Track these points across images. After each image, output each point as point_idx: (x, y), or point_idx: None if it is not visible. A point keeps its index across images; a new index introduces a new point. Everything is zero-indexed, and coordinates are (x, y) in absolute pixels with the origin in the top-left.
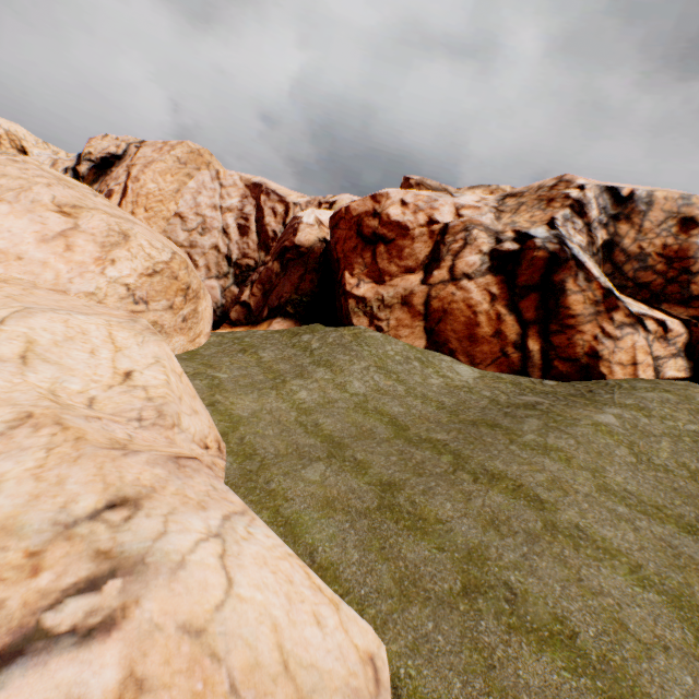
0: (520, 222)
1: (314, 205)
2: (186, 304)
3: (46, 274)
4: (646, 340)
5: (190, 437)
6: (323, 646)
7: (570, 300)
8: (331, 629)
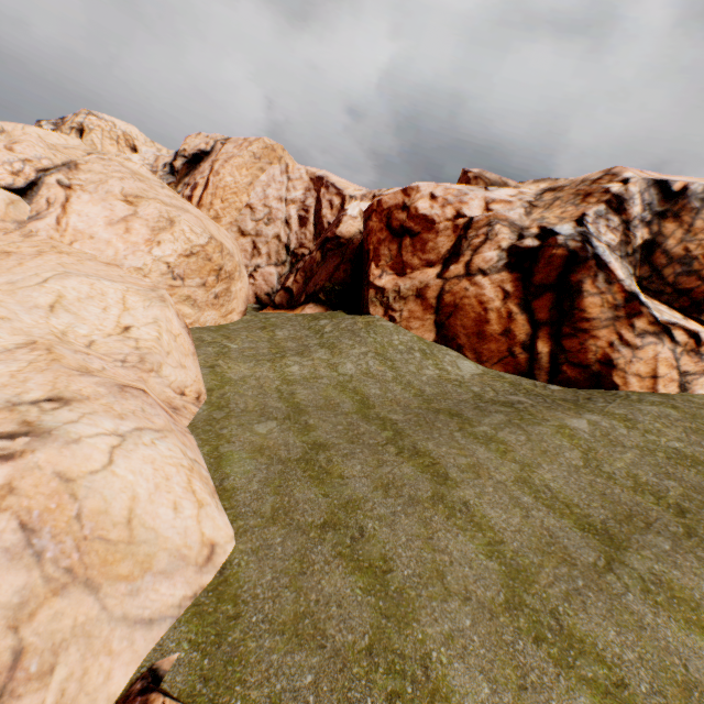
0: (549, 218)
1: (368, 198)
2: (218, 283)
3: (109, 251)
4: (672, 352)
5: (167, 383)
6: (171, 522)
7: (586, 303)
8: (185, 516)
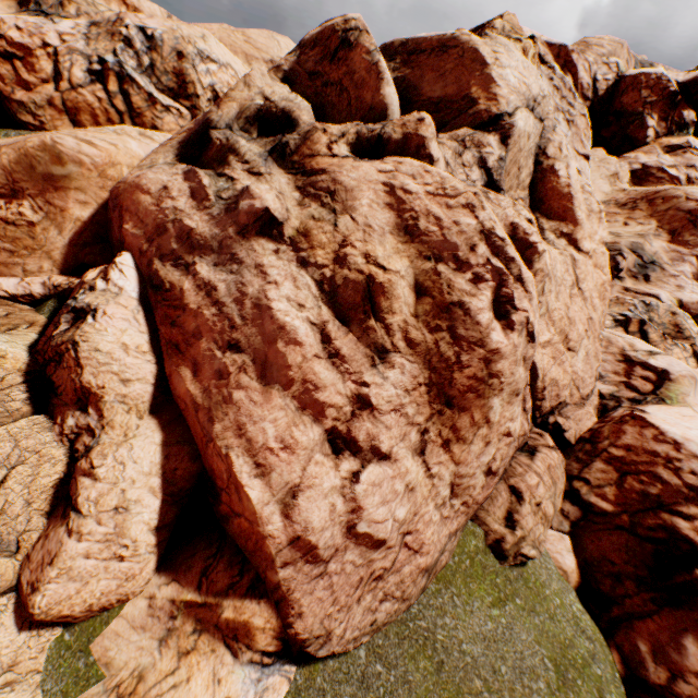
0: (101, 50)
1: None
2: None
3: None
4: (175, 119)
5: None
6: None
7: (136, 100)
8: None
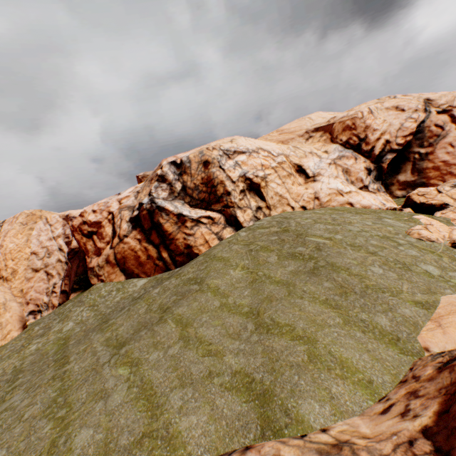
0: (142, 196)
1: None
2: None
3: None
4: (207, 228)
5: None
6: None
7: (166, 227)
8: None
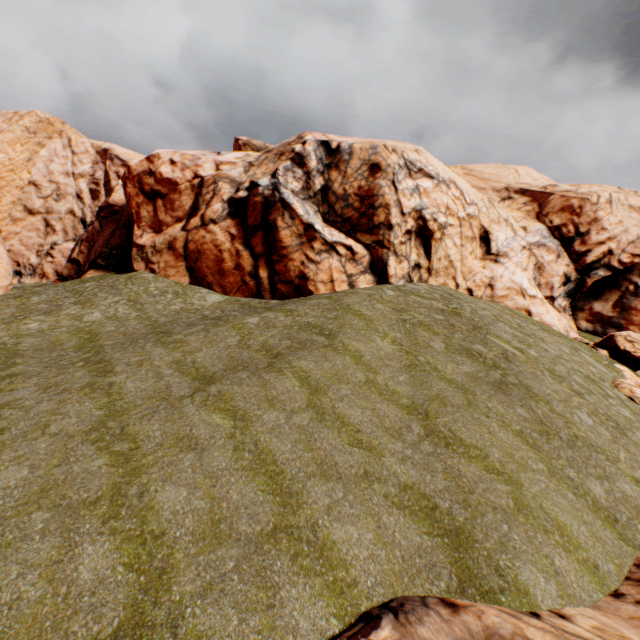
0: (258, 174)
1: None
2: None
3: None
4: (340, 262)
5: None
6: None
7: (282, 235)
8: None
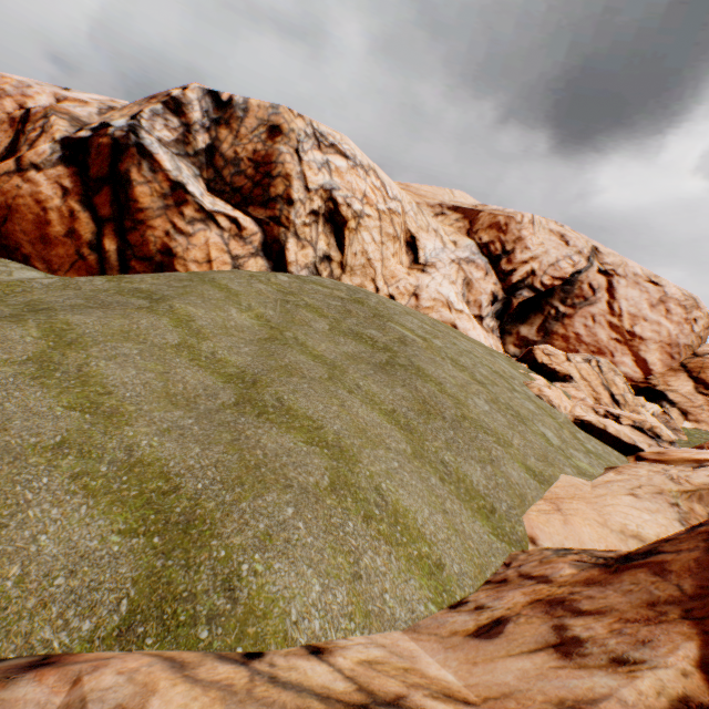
0: (116, 116)
1: None
2: None
3: None
4: (222, 238)
5: None
6: None
7: (138, 193)
8: None
